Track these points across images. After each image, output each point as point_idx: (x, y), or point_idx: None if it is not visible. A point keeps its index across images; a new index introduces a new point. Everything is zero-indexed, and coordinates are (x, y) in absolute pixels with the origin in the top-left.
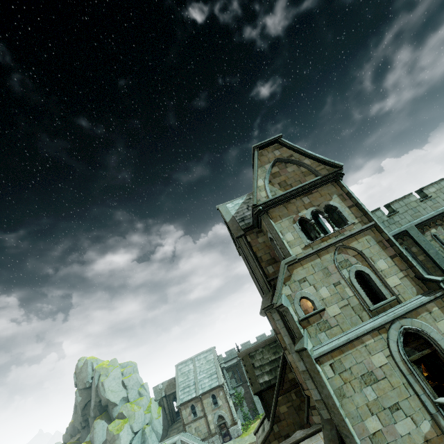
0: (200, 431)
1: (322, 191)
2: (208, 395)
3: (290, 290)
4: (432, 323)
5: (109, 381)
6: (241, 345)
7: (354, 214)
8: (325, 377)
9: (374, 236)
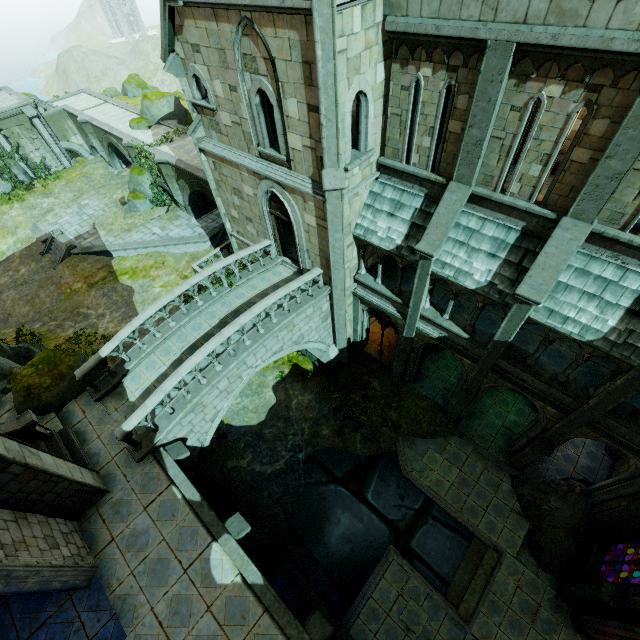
0: None
1: None
2: None
3: (183, 53)
4: (301, 209)
5: None
6: None
7: None
8: (208, 166)
9: (305, 43)
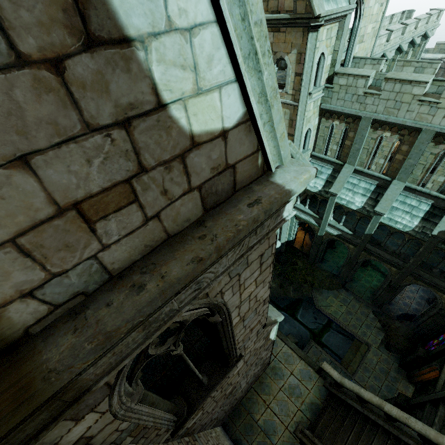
0: None
1: (289, 35)
2: None
3: None
4: None
5: None
6: None
7: (293, 85)
8: None
9: (292, 114)
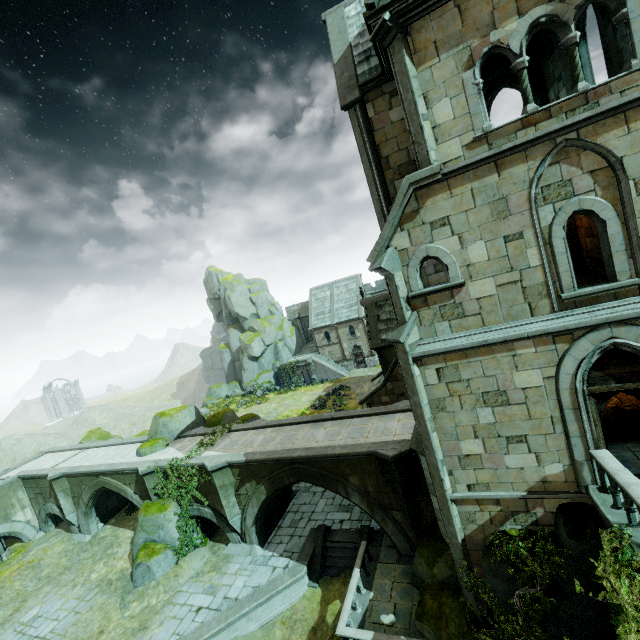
0: (334, 355)
1: None
2: (345, 326)
3: (408, 240)
4: None
5: (235, 297)
6: None
7: None
8: (422, 382)
9: None
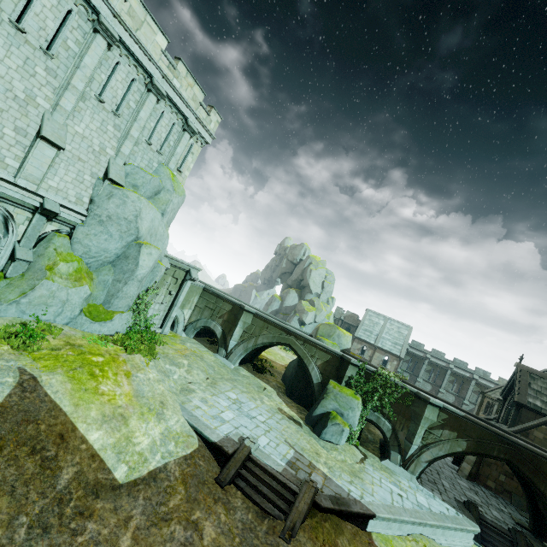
0: None
1: None
2: (383, 353)
3: None
4: None
5: (315, 273)
6: (433, 349)
7: None
8: None
9: None
